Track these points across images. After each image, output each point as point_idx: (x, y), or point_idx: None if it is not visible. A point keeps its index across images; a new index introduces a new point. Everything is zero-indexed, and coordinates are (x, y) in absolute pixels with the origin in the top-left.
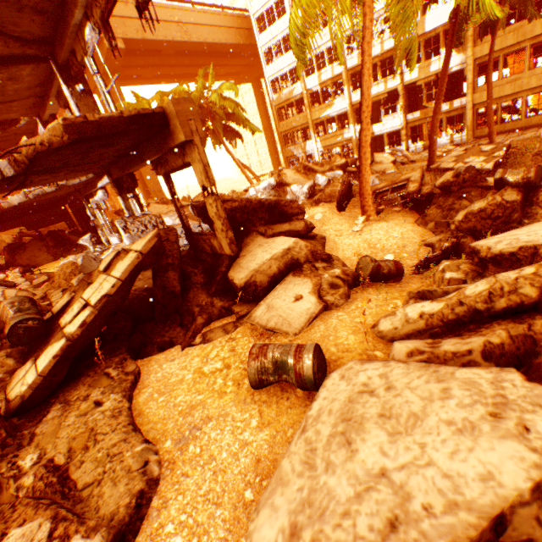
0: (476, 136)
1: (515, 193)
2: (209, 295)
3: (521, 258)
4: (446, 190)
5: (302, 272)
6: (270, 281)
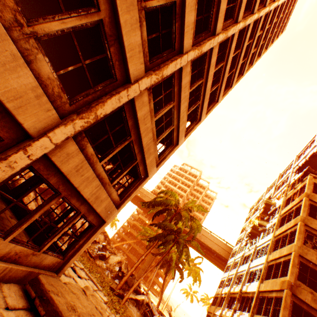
0: None
1: None
2: None
3: None
4: None
5: None
6: None
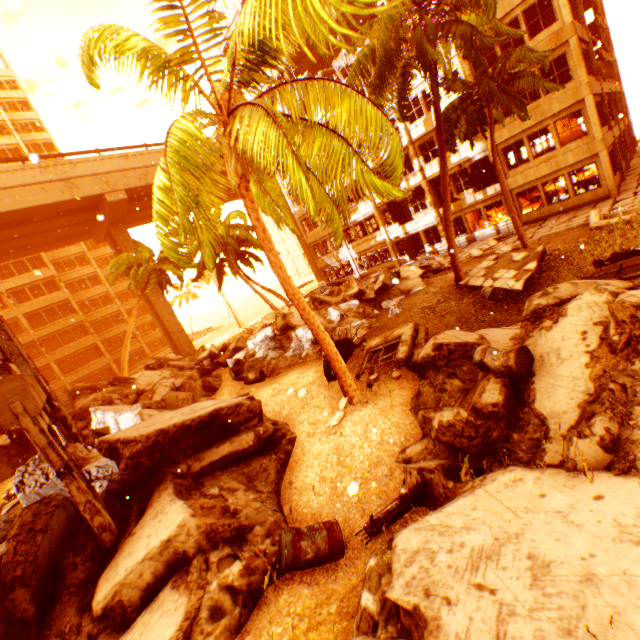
0: (524, 222)
1: (498, 388)
2: (81, 607)
3: (420, 625)
4: (431, 365)
5: (188, 575)
6: (145, 594)
